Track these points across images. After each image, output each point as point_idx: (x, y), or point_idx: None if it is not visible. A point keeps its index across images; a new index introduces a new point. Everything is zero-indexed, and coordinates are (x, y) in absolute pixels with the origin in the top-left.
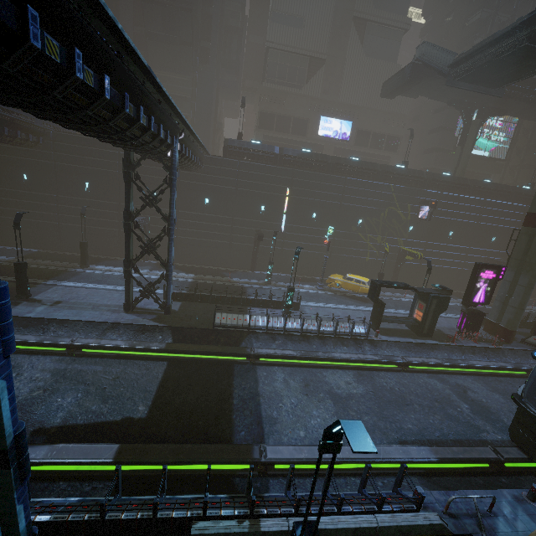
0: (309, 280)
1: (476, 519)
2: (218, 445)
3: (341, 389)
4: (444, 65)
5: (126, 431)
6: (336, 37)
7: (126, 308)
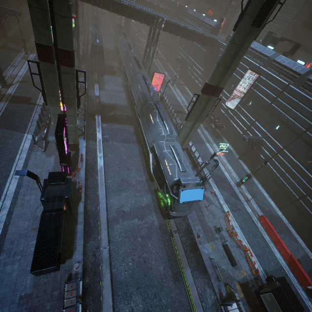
0: None
1: (214, 267)
2: None
3: None
4: None
5: None
6: None
7: None
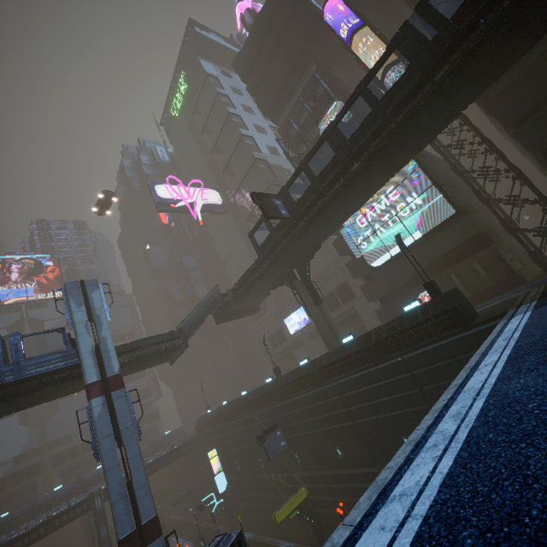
0: (251, 546)
1: None
2: None
3: None
4: None
5: None
6: None
7: None
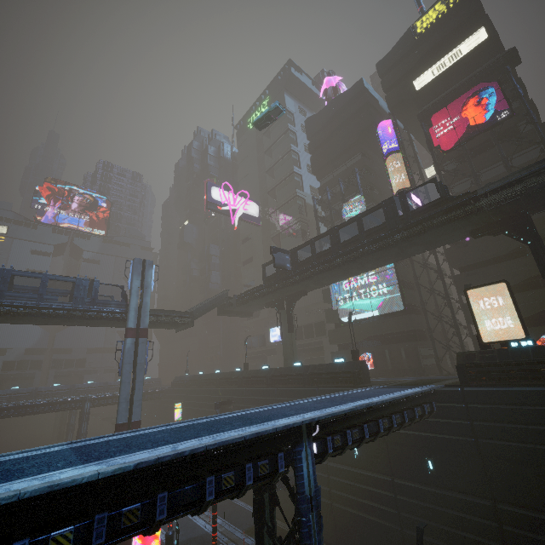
0: None
1: None
2: None
3: None
4: None
5: None
6: None
7: None
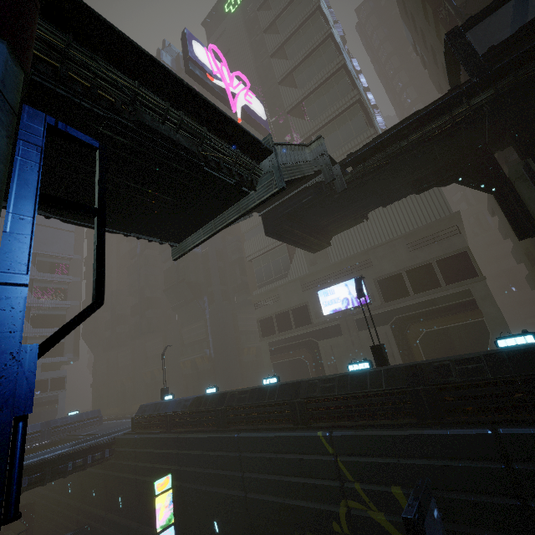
0: None
1: None
2: None
3: None
4: None
5: None
6: None
7: None
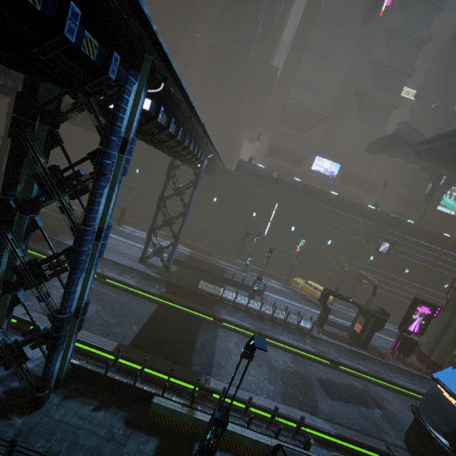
0: (277, 277)
1: None
2: (179, 366)
3: (277, 364)
4: (414, 142)
5: (122, 339)
6: (339, 103)
7: (141, 260)
